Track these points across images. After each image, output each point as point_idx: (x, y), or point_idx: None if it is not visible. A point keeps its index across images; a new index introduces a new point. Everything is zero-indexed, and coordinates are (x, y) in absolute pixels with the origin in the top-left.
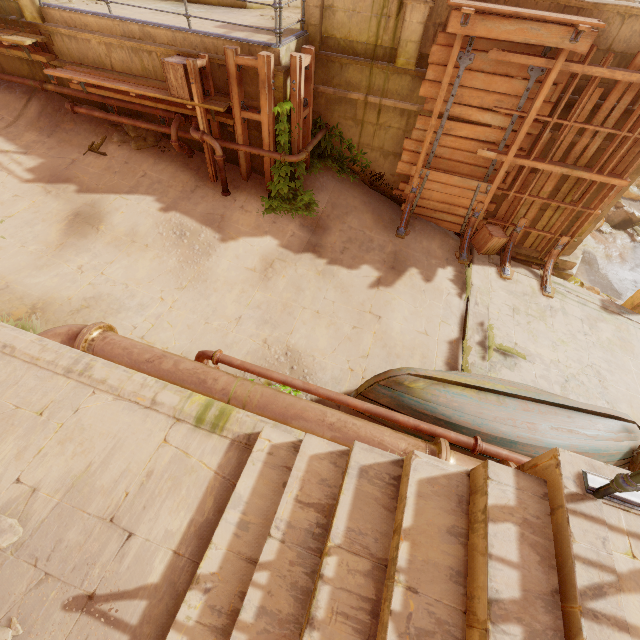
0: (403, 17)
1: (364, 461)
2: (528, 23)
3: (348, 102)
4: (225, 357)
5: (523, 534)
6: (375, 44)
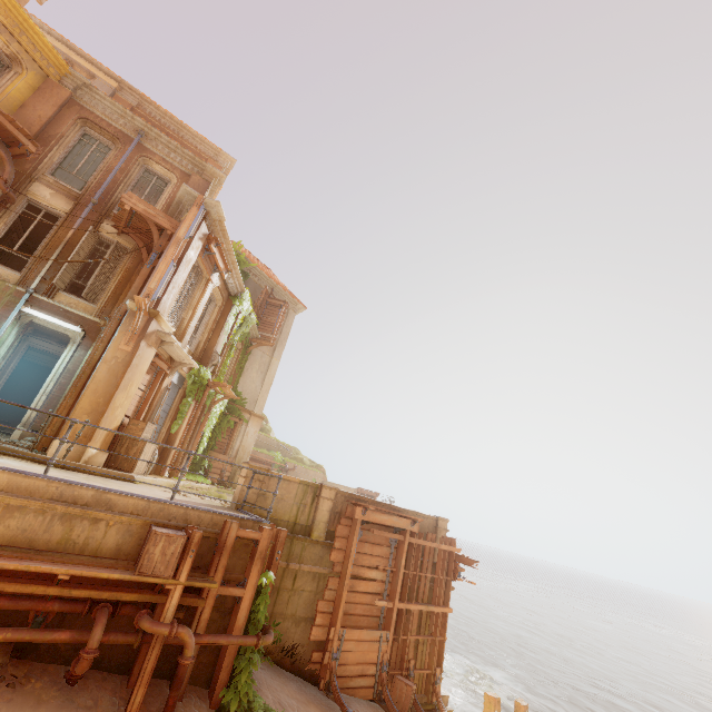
0: (317, 506)
1: None
2: (392, 516)
3: None
4: None
5: None
6: (295, 522)
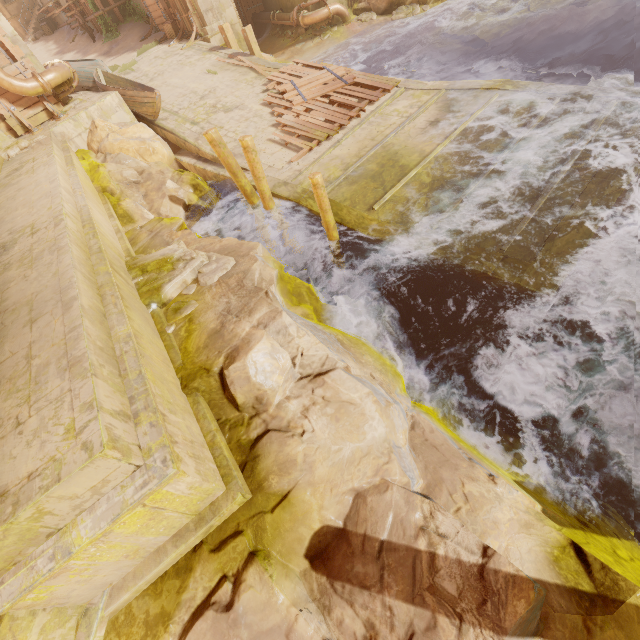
0: None
1: None
2: None
3: None
4: None
5: None
6: None
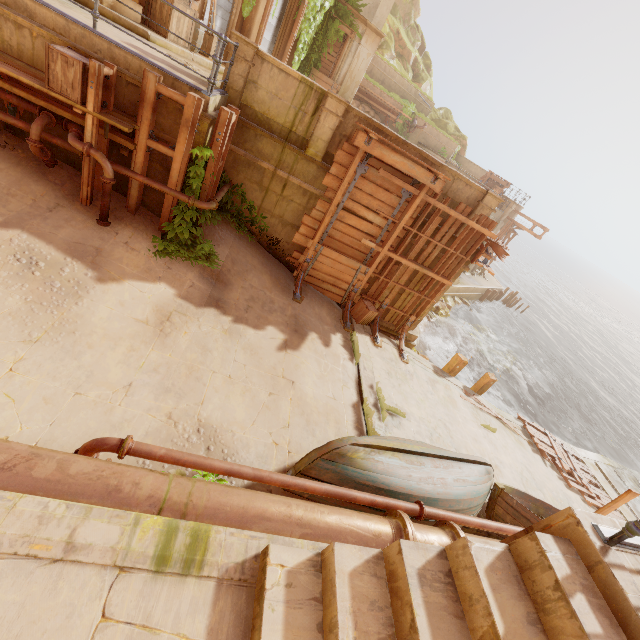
0: (318, 119)
1: (417, 563)
2: (408, 160)
3: (257, 168)
4: (141, 446)
5: (589, 600)
6: (290, 129)
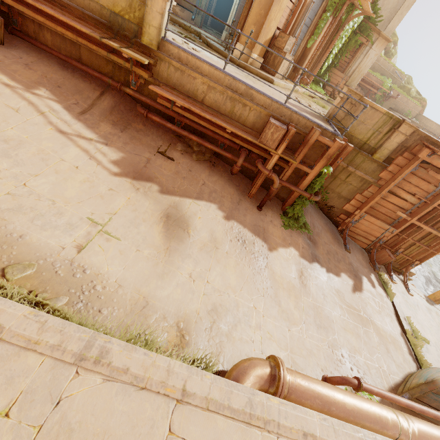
0: (389, 136)
1: None
2: None
3: None
4: (366, 385)
5: None
6: (365, 142)
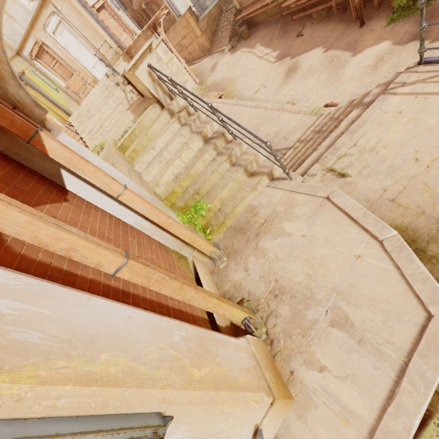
0: None
1: (354, 99)
2: None
3: None
4: (333, 103)
5: (385, 88)
6: None
